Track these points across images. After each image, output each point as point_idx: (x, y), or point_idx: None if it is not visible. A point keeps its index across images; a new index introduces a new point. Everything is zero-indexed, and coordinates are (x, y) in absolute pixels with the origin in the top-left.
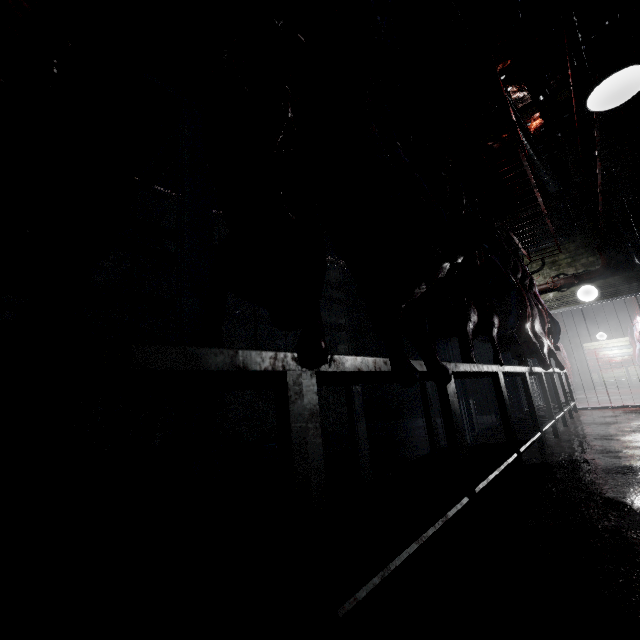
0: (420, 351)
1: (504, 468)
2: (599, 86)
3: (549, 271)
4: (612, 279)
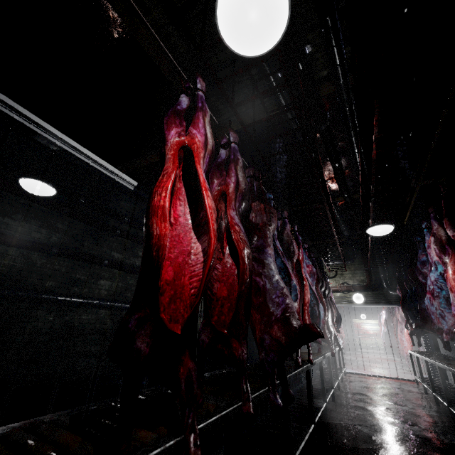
0: (280, 380)
1: (307, 438)
2: (372, 227)
3: (339, 279)
4: (372, 293)
